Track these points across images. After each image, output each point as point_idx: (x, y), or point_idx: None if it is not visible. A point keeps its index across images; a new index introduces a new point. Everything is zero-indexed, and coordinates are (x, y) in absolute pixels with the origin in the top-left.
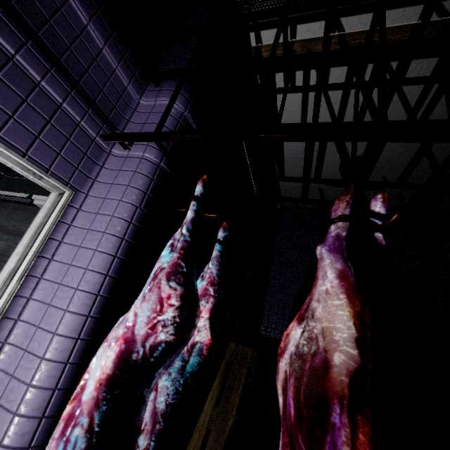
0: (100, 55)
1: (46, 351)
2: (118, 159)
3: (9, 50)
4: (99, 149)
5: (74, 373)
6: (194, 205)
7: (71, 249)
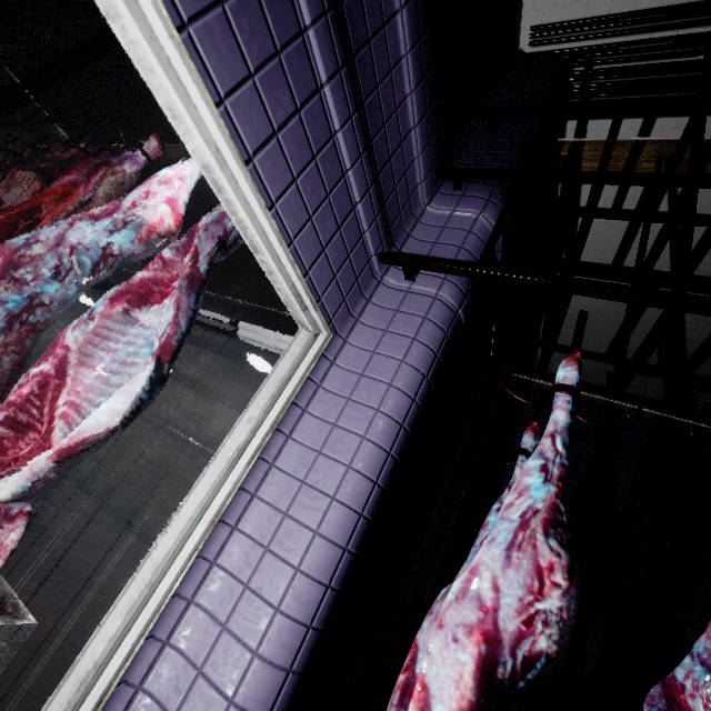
0: (406, 137)
1: (284, 597)
2: (392, 292)
3: (334, 125)
4: (370, 273)
5: (313, 647)
6: (569, 403)
7: (319, 427)
